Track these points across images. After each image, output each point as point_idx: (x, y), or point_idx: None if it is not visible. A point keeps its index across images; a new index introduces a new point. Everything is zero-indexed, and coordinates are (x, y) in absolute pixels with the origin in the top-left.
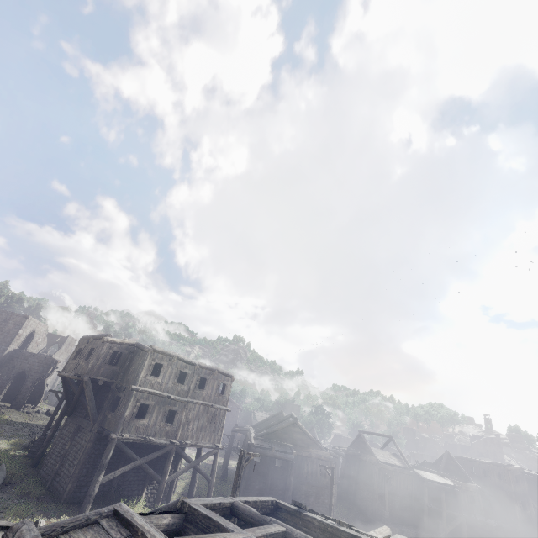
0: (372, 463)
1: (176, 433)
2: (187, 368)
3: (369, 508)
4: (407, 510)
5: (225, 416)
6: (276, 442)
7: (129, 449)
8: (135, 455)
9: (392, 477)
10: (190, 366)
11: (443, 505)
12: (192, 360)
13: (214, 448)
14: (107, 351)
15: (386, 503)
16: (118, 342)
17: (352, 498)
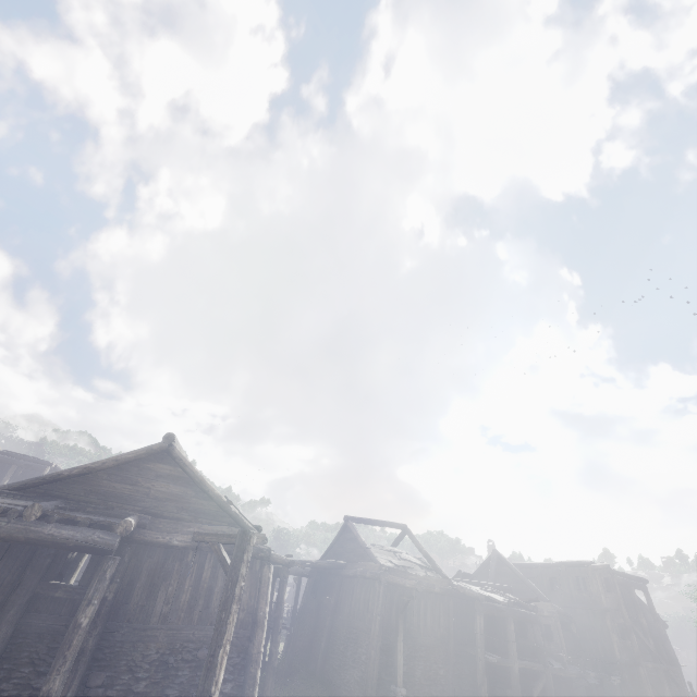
0: (370, 576)
1: None
2: None
3: (356, 687)
4: (439, 677)
5: None
6: (82, 506)
7: None
8: None
9: (412, 602)
10: None
11: (513, 651)
12: None
13: None
14: None
15: (399, 665)
16: None
17: (318, 671)
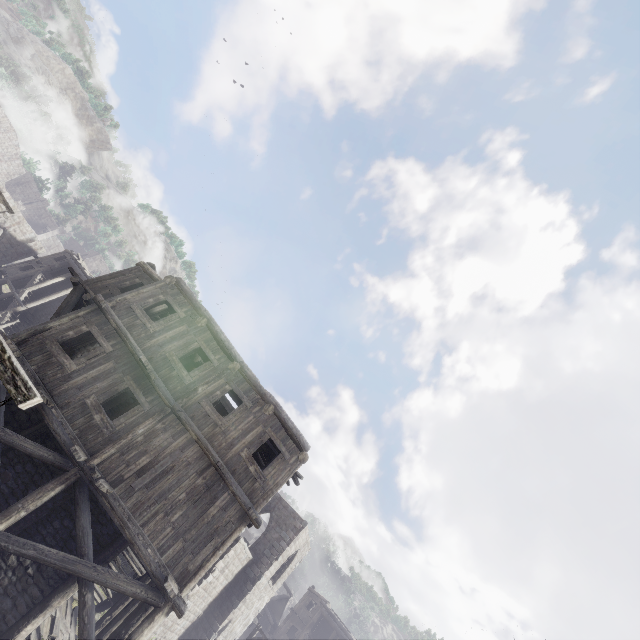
0: None
1: (105, 447)
2: (214, 354)
3: None
4: None
5: (239, 527)
6: None
7: (3, 387)
8: (1, 410)
9: None
10: (224, 355)
11: None
12: (235, 350)
13: (160, 585)
14: (133, 278)
15: None
16: (155, 277)
17: None
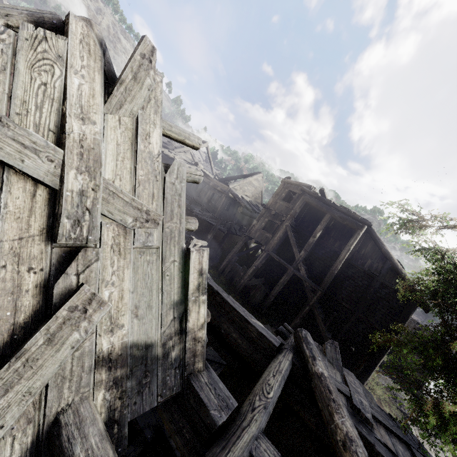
0: None
1: None
2: None
3: None
4: None
5: None
6: None
7: None
8: None
9: None
10: None
11: None
12: None
13: None
14: None
15: None
16: None
17: None
